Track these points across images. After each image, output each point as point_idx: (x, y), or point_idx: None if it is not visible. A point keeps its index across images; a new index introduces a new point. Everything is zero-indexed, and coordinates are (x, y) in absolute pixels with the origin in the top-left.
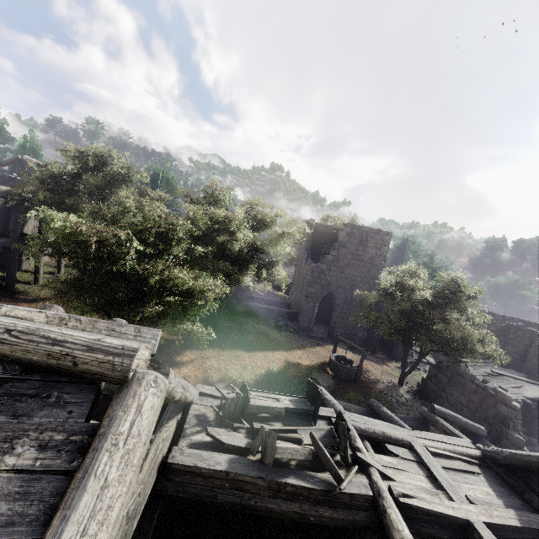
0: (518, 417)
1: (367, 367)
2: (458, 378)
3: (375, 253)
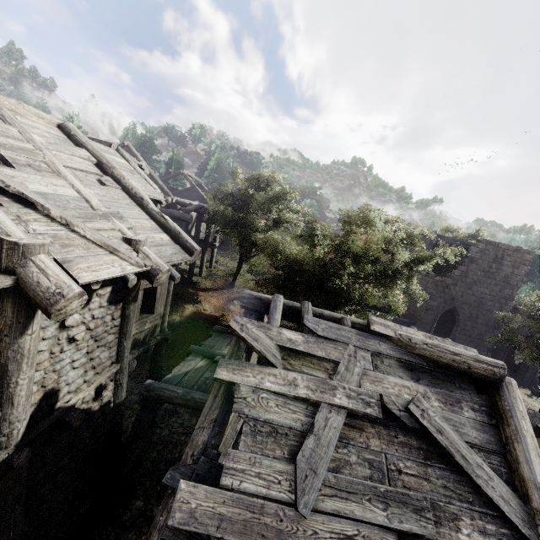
0: None
1: None
2: None
3: (511, 271)
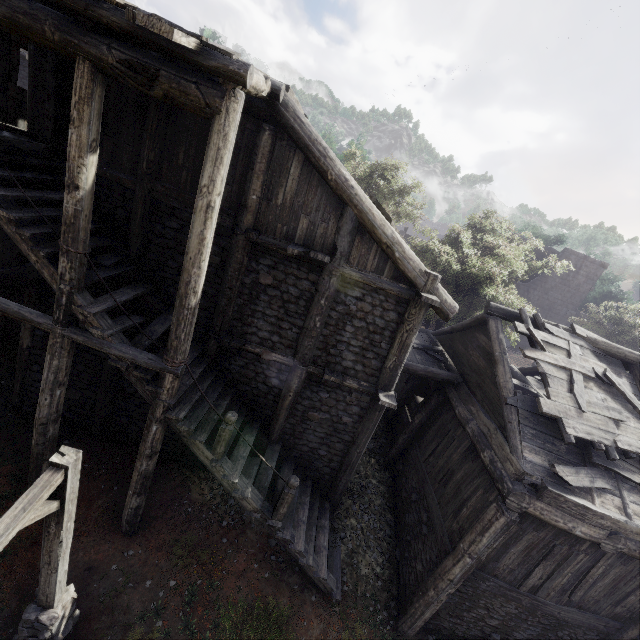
0: None
1: None
2: None
3: (583, 281)
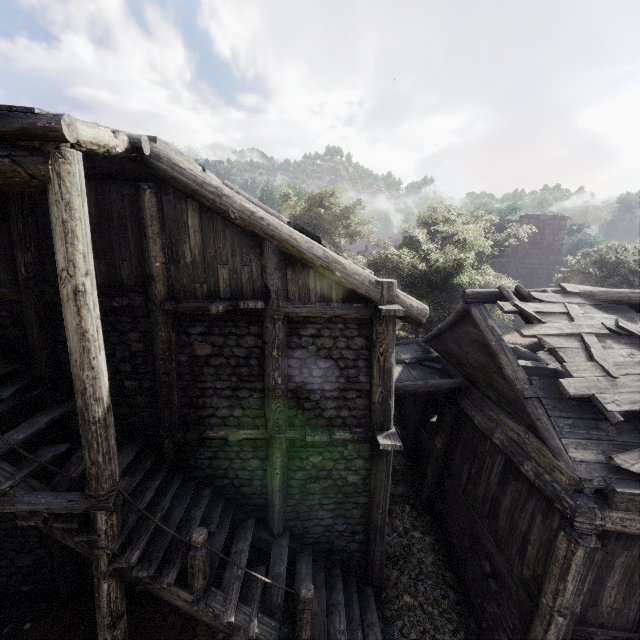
0: None
1: None
2: None
3: (552, 239)
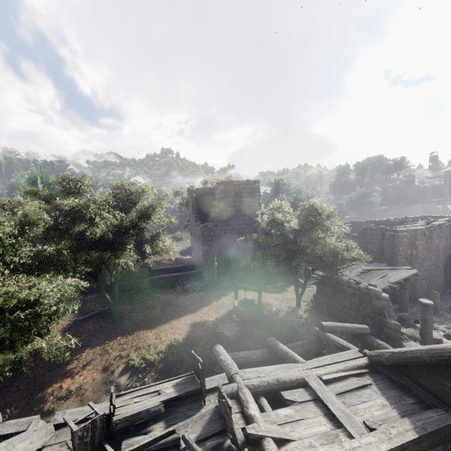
0: (389, 305)
1: (268, 301)
2: (338, 287)
3: (250, 200)
